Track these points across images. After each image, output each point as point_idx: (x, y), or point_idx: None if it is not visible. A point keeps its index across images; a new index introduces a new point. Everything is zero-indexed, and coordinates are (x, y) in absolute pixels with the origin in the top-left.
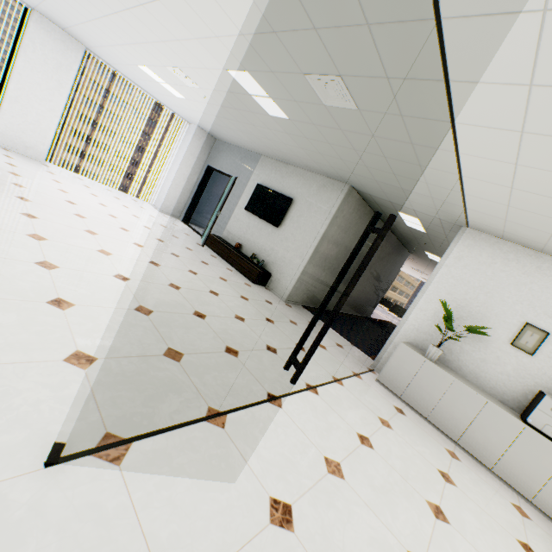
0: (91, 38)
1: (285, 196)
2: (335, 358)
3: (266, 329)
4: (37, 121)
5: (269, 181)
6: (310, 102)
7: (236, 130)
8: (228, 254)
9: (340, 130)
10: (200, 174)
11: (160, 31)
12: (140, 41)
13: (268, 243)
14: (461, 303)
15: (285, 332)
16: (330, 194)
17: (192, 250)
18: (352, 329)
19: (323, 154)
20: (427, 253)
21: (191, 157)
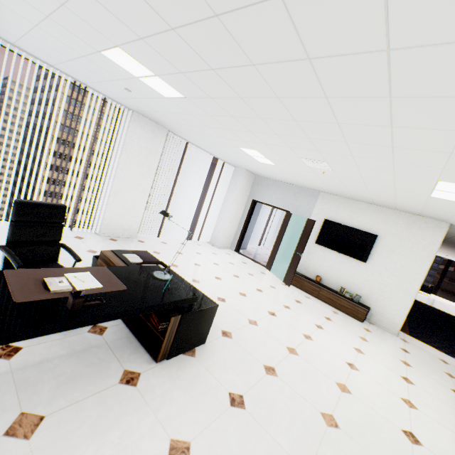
0: (197, 131)
1: (365, 232)
2: None
3: None
4: (132, 204)
5: (338, 216)
6: None
7: (317, 182)
8: (318, 292)
9: None
10: (245, 207)
11: (372, 154)
12: (297, 147)
13: (355, 276)
14: None
15: None
16: (425, 231)
17: (300, 301)
18: (436, 337)
19: None
20: None
21: (240, 196)
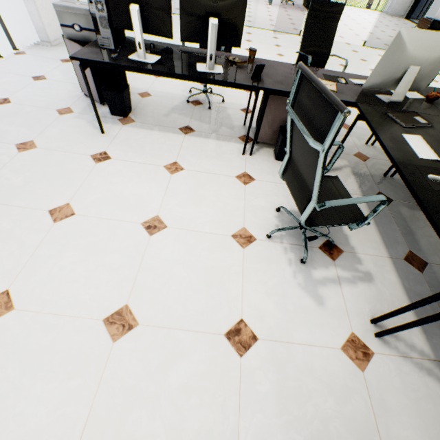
0: None
1: None
2: None
3: None
4: None
5: None
6: None
7: None
8: None
9: None
10: None
11: None
12: None
13: None
14: None
15: None
16: None
17: None
18: None
19: None
20: None
21: None
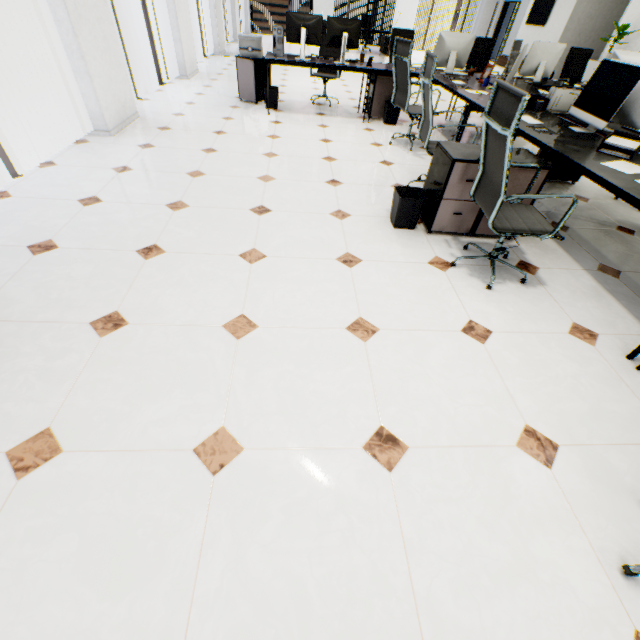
0: None
1: None
2: None
3: None
4: (406, 26)
5: None
6: None
7: None
8: None
9: None
10: (498, 13)
11: None
12: None
13: None
14: (637, 18)
15: None
16: None
17: None
18: None
19: None
20: None
21: (491, 1)
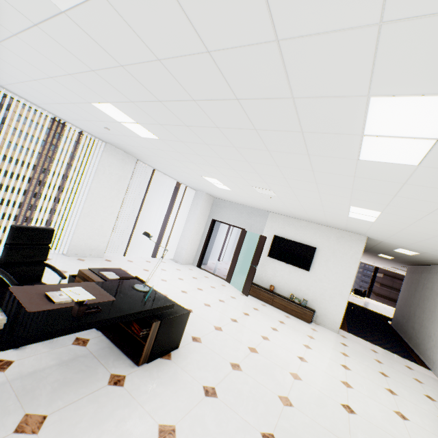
0: (165, 161)
1: (307, 245)
2: (437, 390)
3: (405, 391)
4: (101, 225)
5: (284, 232)
6: (430, 228)
7: (267, 205)
8: (272, 299)
9: (433, 235)
10: (205, 226)
11: (303, 187)
12: (249, 179)
13: (302, 284)
14: None
15: (403, 383)
16: (351, 243)
17: (257, 309)
18: (369, 332)
19: (372, 230)
20: (382, 254)
21: (201, 215)
